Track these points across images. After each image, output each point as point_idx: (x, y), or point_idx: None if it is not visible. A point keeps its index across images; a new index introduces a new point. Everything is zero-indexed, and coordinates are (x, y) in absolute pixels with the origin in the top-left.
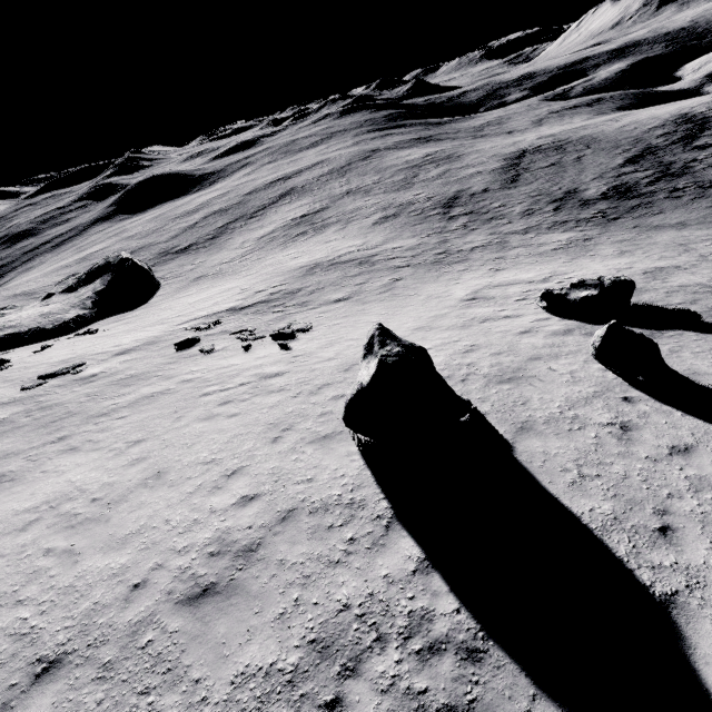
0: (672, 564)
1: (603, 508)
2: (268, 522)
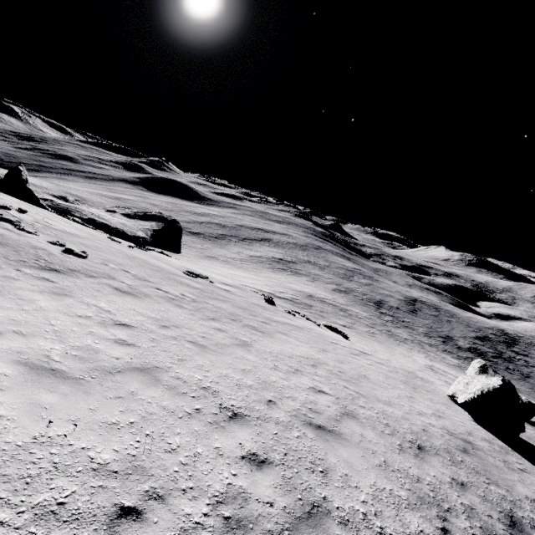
0: None
1: None
2: (463, 432)
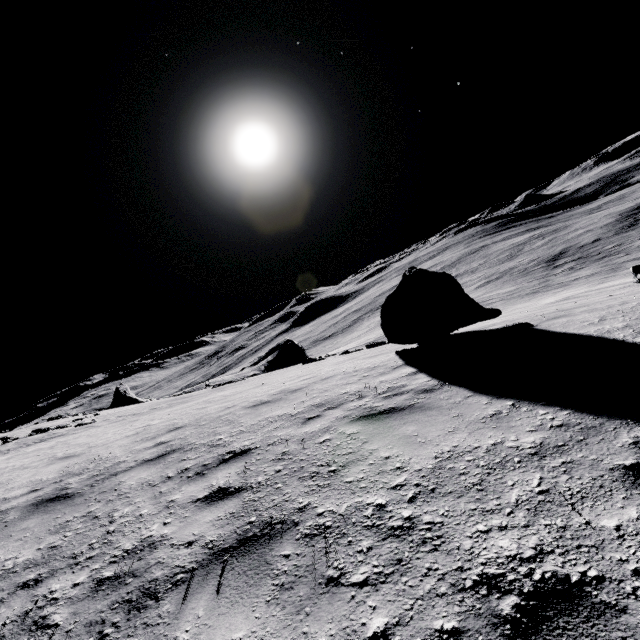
0: None
1: (614, 326)
2: (315, 381)
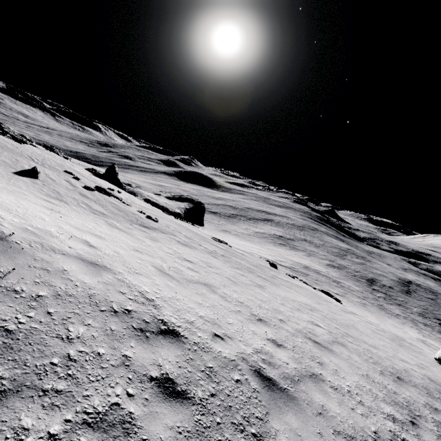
0: None
1: None
2: None
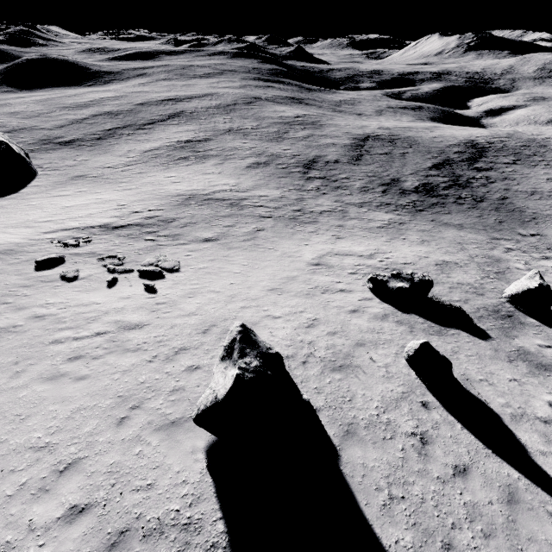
0: None
1: (406, 540)
2: (95, 550)
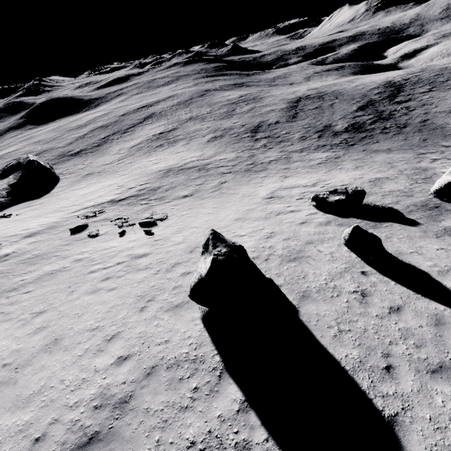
0: (394, 393)
1: (353, 354)
2: (137, 377)
